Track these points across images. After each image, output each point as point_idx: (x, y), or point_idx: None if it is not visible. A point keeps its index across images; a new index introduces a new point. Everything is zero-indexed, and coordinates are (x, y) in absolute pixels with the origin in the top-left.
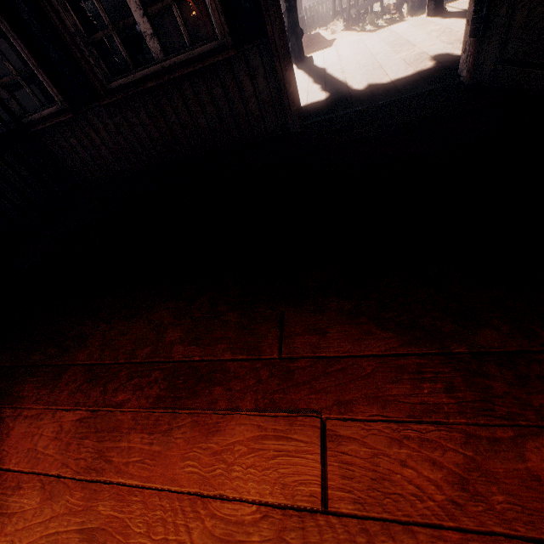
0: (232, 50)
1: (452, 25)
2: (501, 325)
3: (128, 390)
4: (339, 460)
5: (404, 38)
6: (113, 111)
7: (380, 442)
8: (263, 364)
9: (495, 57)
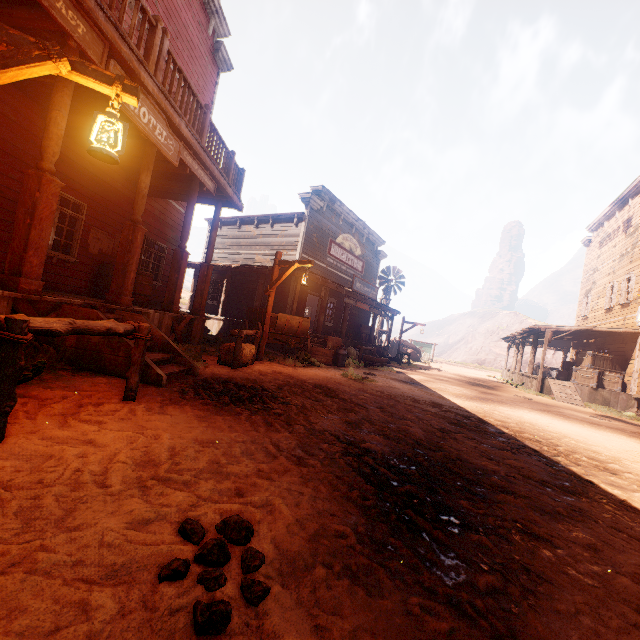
0: None
1: None
2: None
3: None
4: None
5: None
6: None
7: None
8: None
9: None
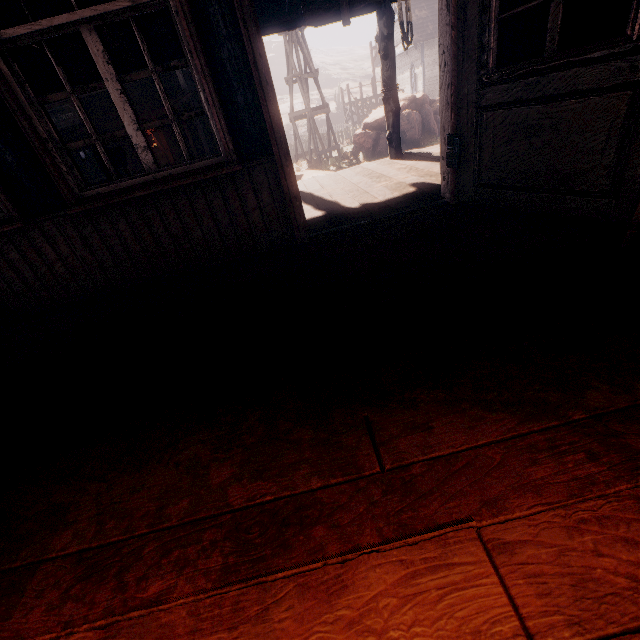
0: (237, 166)
1: (416, 165)
2: (600, 385)
3: (168, 571)
4: (524, 573)
5: (378, 173)
6: (82, 222)
7: (558, 535)
8: (369, 480)
9: (473, 182)
